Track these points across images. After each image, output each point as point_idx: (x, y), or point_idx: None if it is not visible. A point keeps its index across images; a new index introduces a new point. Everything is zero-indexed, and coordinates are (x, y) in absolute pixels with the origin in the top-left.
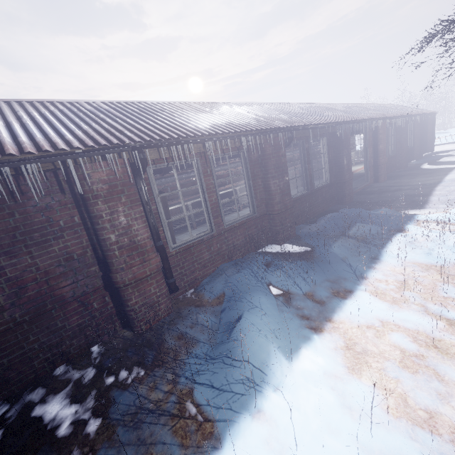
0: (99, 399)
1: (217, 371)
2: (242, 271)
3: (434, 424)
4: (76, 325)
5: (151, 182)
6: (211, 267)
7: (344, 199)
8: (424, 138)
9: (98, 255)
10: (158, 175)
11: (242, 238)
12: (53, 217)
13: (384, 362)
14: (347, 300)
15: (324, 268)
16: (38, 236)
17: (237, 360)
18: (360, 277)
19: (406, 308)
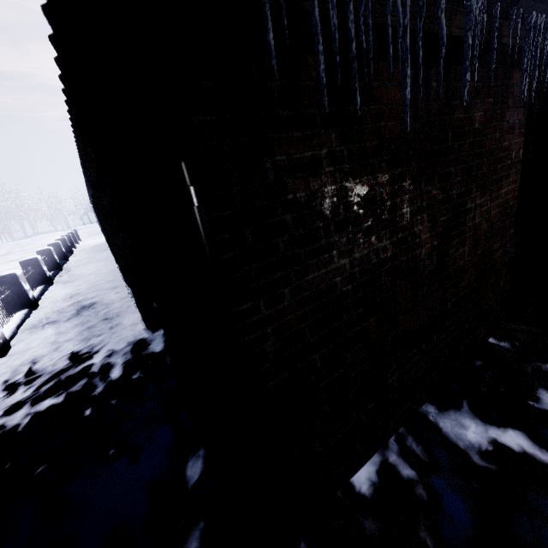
0: None
1: None
2: None
3: None
4: (487, 306)
5: None
6: None
7: None
8: None
9: (519, 212)
10: None
11: None
12: (511, 144)
13: None
14: None
15: None
16: (498, 169)
17: None
18: None
19: None
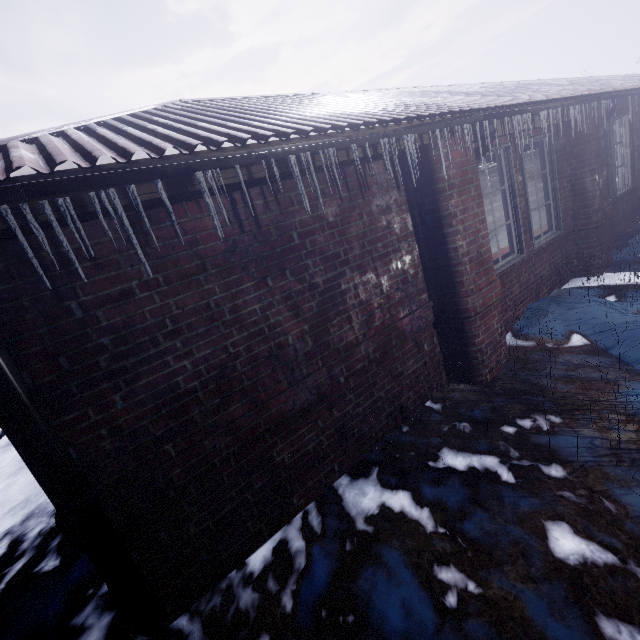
0: (521, 447)
1: None
2: (582, 305)
3: None
4: (411, 372)
5: None
6: (520, 307)
7: None
8: None
9: (428, 278)
10: None
11: (547, 267)
12: (391, 222)
13: None
14: None
15: None
16: (380, 247)
17: None
18: None
19: None
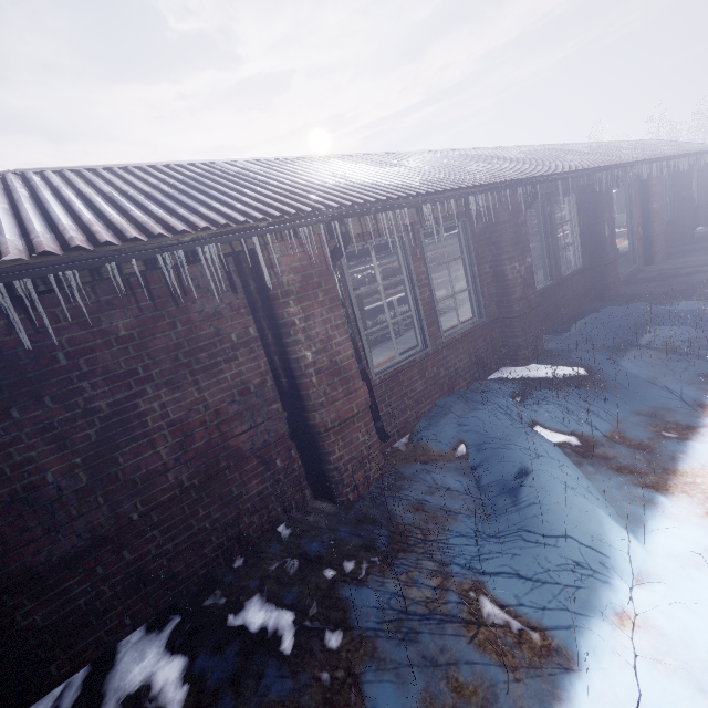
0: (324, 601)
1: (516, 553)
2: (481, 408)
3: None
4: (255, 493)
5: (345, 272)
6: (426, 404)
7: (607, 292)
8: None
9: (281, 386)
10: None
11: (465, 358)
12: (223, 328)
13: None
14: (690, 440)
15: (622, 395)
16: (205, 357)
17: (545, 535)
18: (696, 405)
19: None
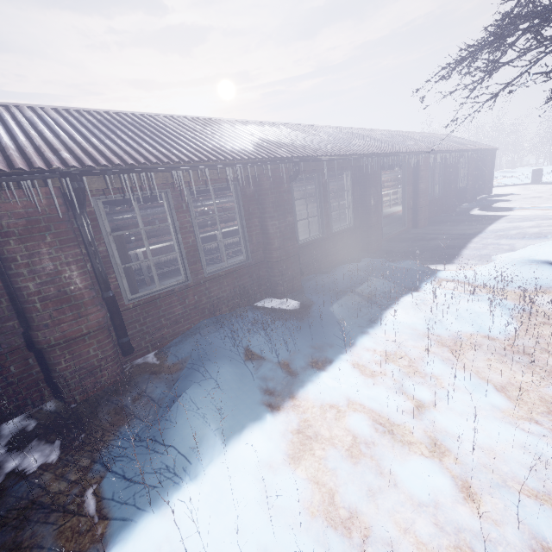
0: None
1: (137, 457)
2: (220, 331)
3: (350, 526)
4: None
5: (98, 217)
6: (185, 324)
7: (370, 246)
8: (481, 178)
9: (18, 307)
10: (144, 204)
11: (229, 289)
12: None
13: (330, 450)
14: (322, 372)
15: (314, 331)
16: None
17: (163, 443)
18: (348, 345)
19: (380, 385)
